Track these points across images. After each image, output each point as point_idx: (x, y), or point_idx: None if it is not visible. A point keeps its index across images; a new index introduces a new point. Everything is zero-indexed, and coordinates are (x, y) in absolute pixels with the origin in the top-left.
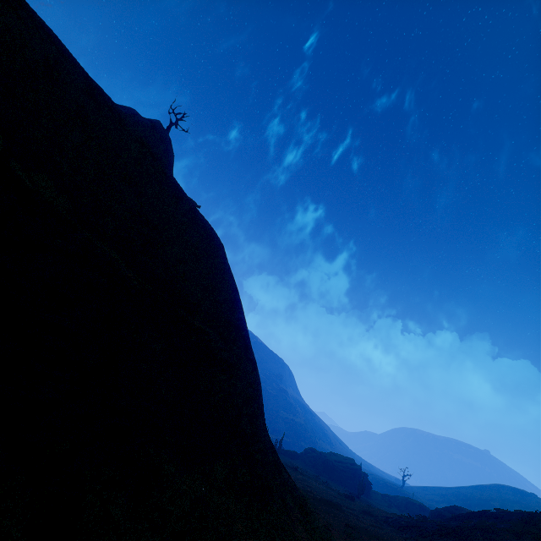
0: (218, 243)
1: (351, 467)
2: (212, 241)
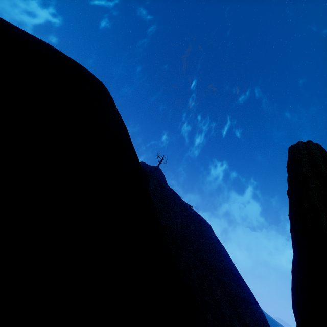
0: (208, 224)
1: None
2: (206, 225)
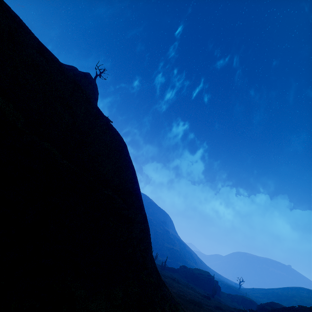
0: (123, 143)
1: (208, 277)
2: (119, 142)
